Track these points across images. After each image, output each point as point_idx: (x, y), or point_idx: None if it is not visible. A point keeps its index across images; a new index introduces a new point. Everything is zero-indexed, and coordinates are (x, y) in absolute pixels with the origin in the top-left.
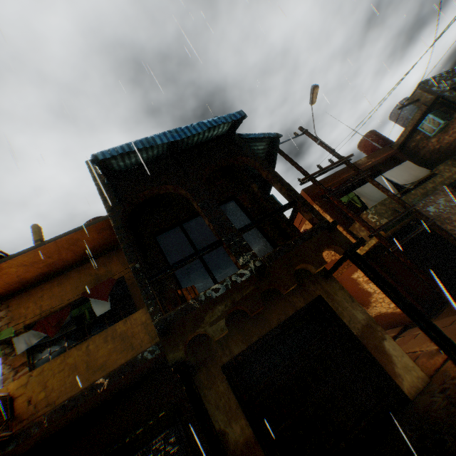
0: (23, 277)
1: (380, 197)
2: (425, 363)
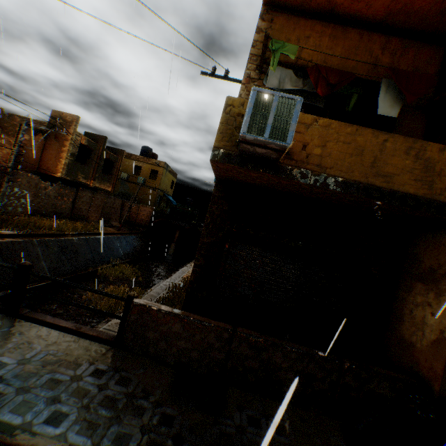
0: None
1: None
2: None
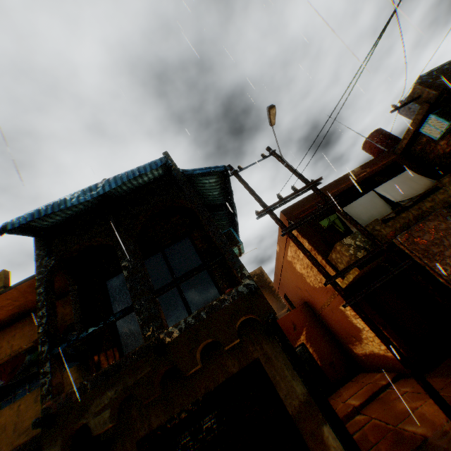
0: None
1: (368, 219)
2: (385, 450)
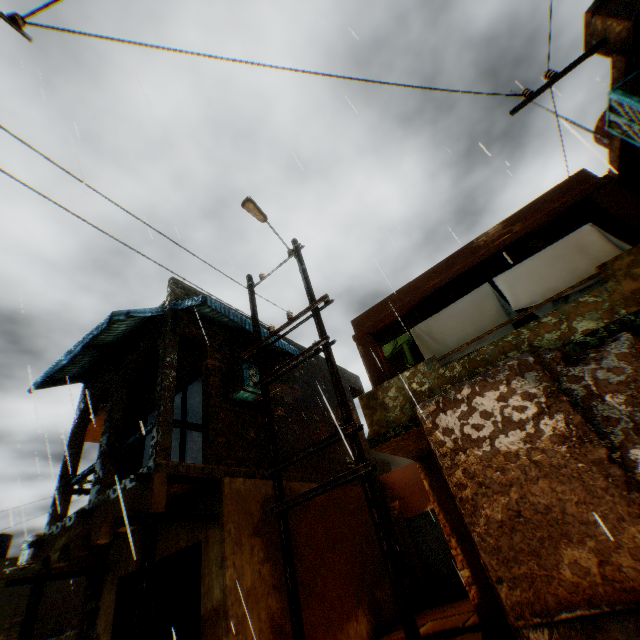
0: None
1: (458, 344)
2: None
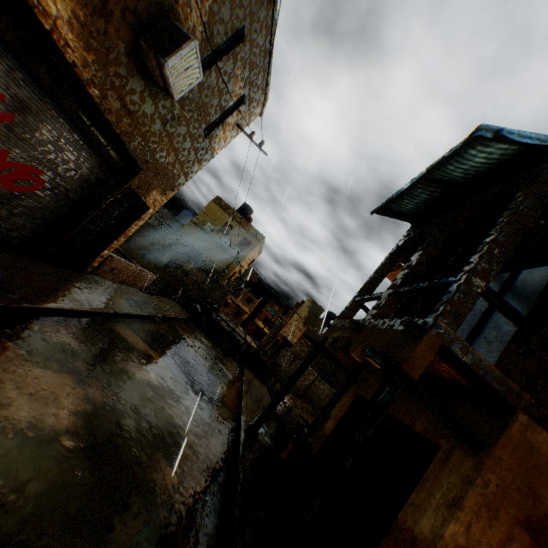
0: None
1: None
2: None
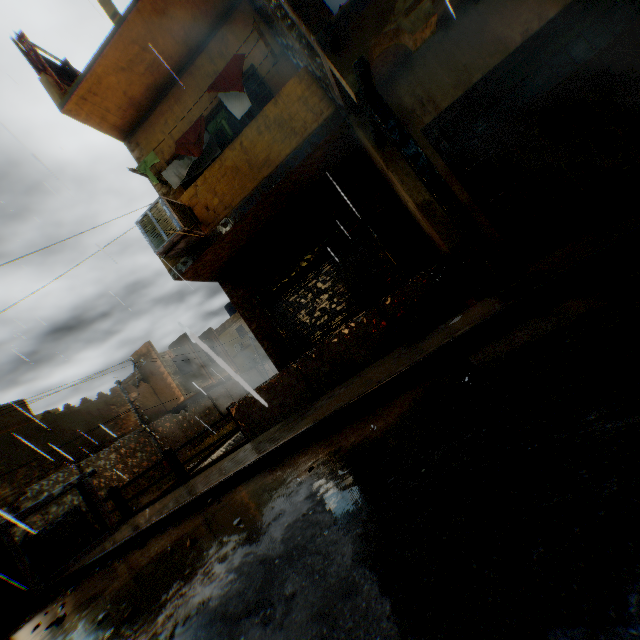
0: (130, 96)
1: None
2: None
